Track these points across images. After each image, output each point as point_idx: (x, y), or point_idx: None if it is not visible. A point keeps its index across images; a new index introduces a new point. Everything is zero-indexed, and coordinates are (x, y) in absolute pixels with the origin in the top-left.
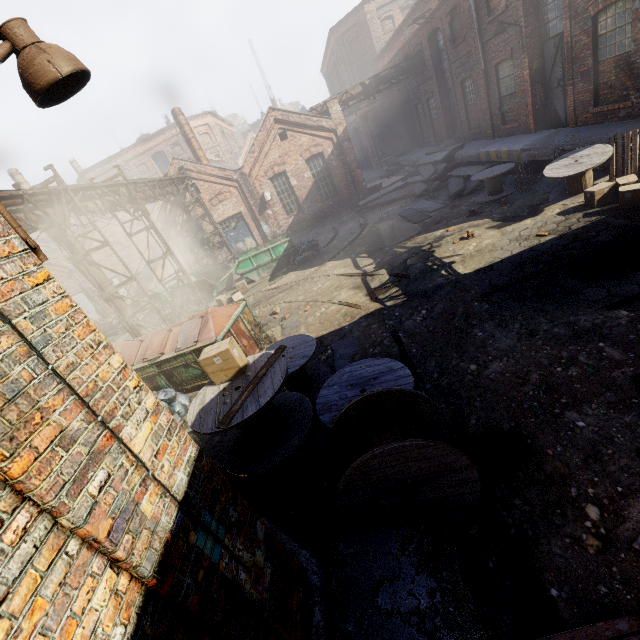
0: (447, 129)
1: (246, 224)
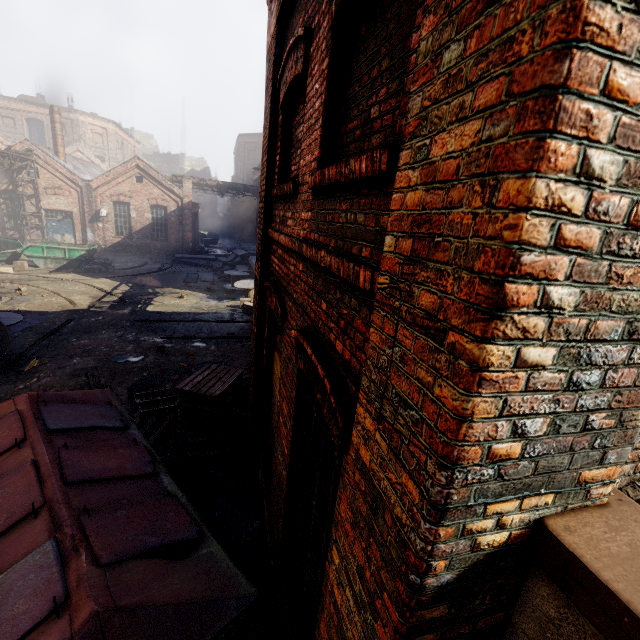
0: None
1: (73, 223)
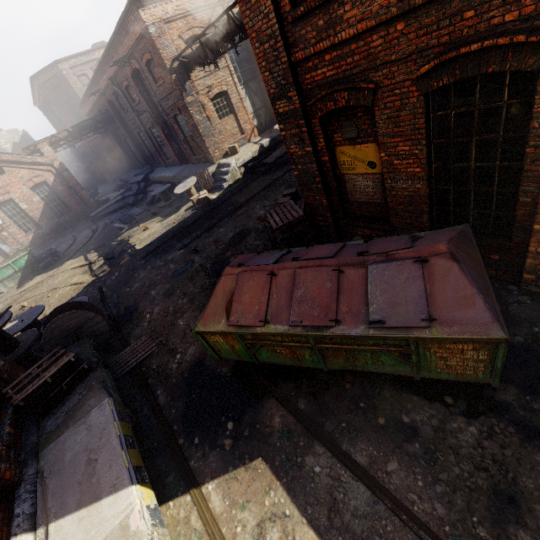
0: (144, 159)
1: None
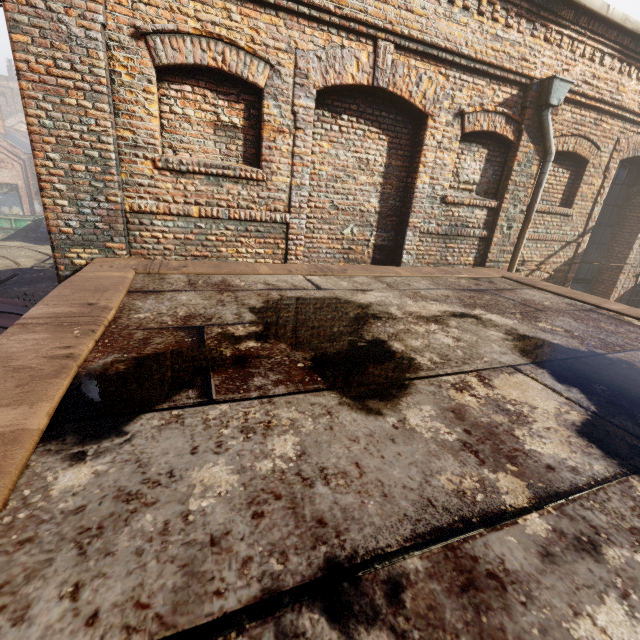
0: None
1: (20, 196)
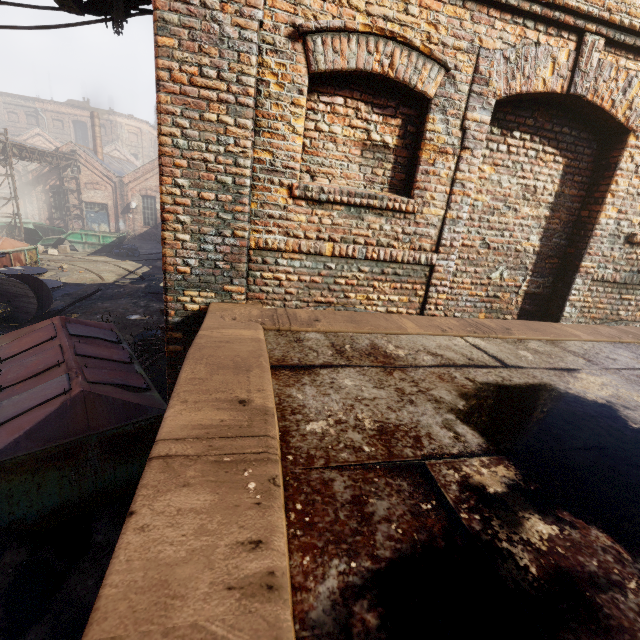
0: None
1: (108, 214)
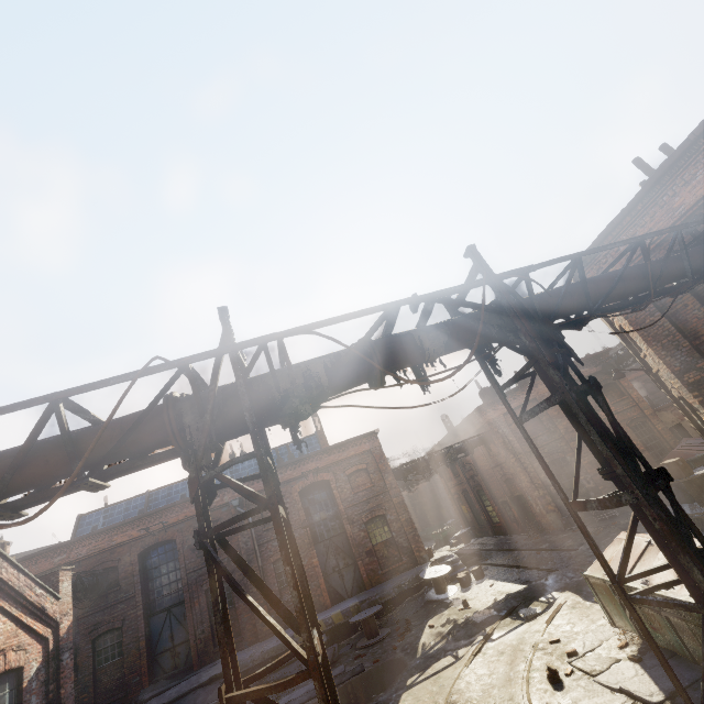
0: (148, 668)
1: None
